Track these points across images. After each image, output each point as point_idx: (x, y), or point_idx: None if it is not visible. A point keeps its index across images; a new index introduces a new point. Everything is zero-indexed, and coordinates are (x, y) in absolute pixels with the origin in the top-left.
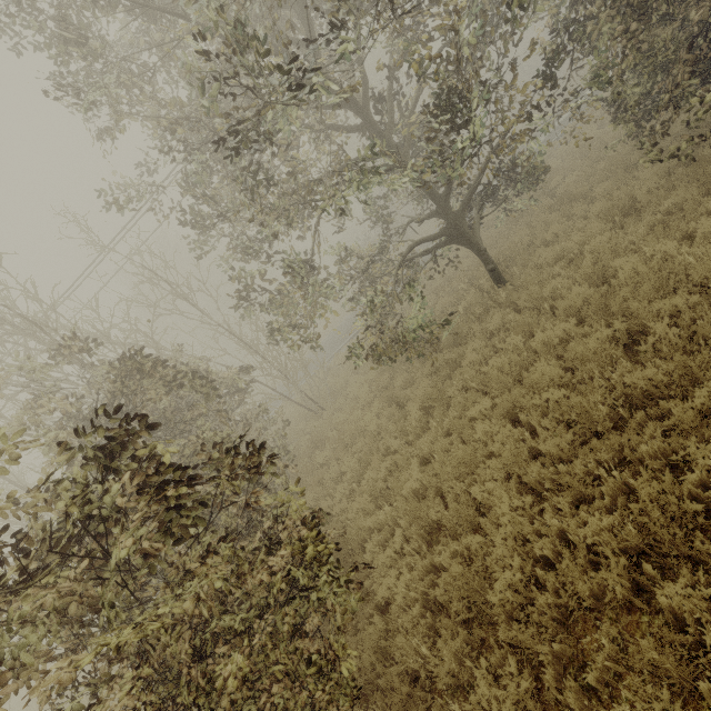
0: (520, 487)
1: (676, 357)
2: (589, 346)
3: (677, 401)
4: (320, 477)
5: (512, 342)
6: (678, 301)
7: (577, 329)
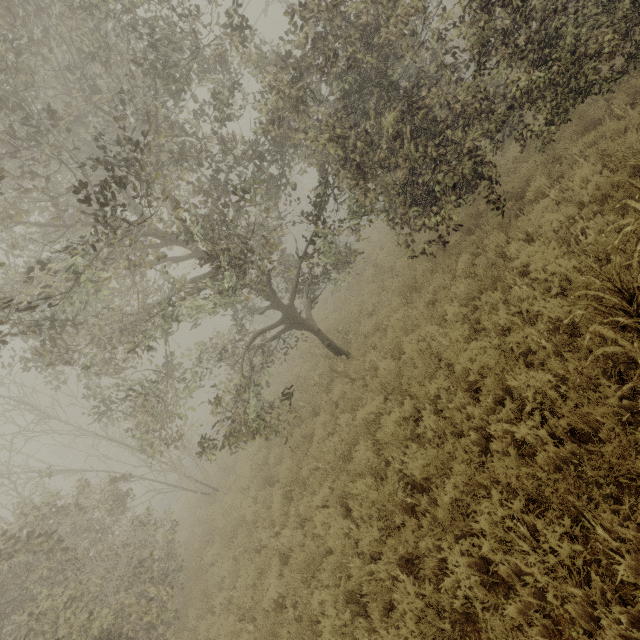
0: (350, 590)
1: (430, 450)
2: (386, 429)
3: (439, 491)
4: (204, 586)
5: (344, 419)
6: (436, 385)
7: (384, 406)
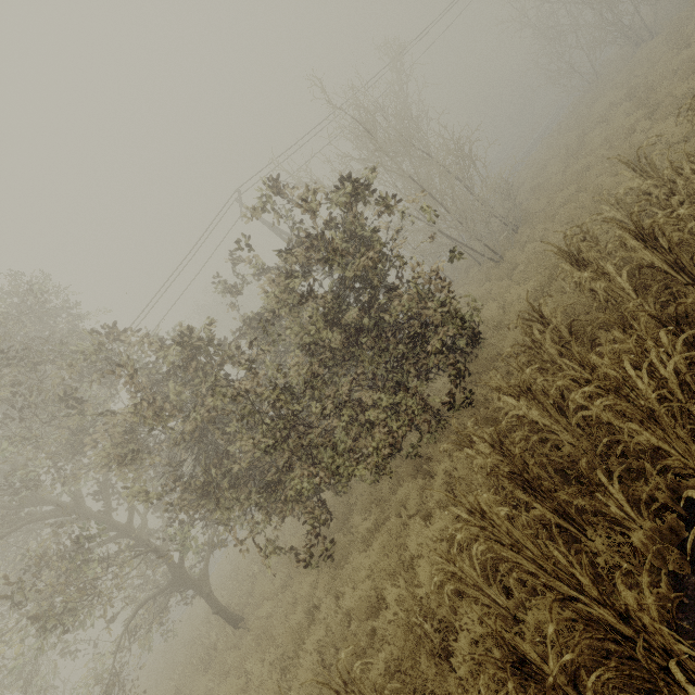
0: None
1: None
2: None
3: None
4: None
5: None
6: None
7: None
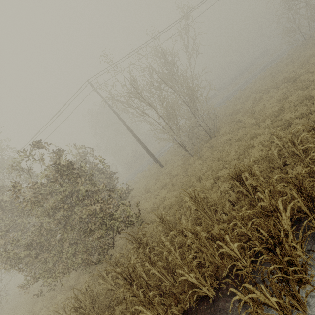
0: None
1: None
2: None
3: None
4: None
5: None
6: None
7: None
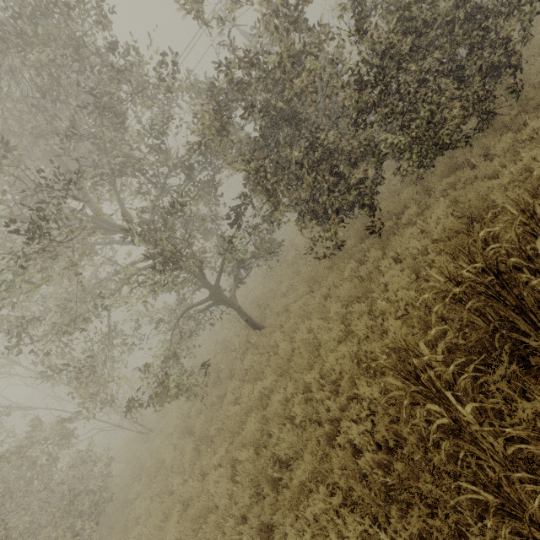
0: None
1: (292, 437)
2: (271, 408)
3: (295, 472)
4: (125, 519)
5: (247, 389)
6: (310, 376)
7: (276, 384)
